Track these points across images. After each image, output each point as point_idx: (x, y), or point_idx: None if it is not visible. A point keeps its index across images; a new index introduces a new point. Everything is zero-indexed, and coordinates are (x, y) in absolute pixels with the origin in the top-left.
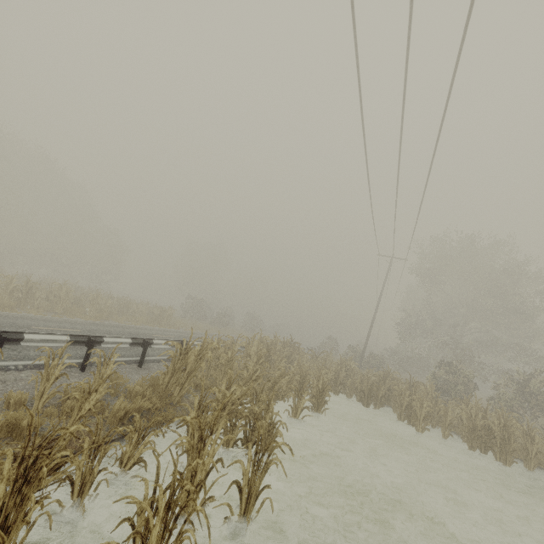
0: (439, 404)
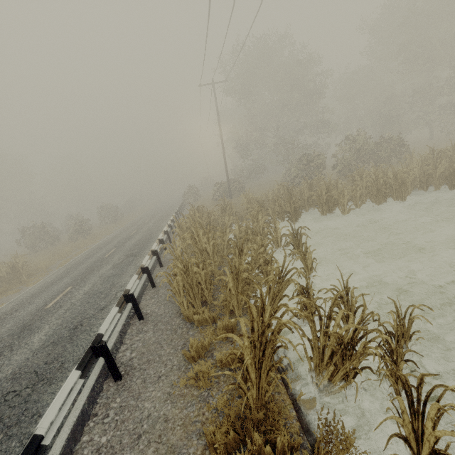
0: (339, 187)
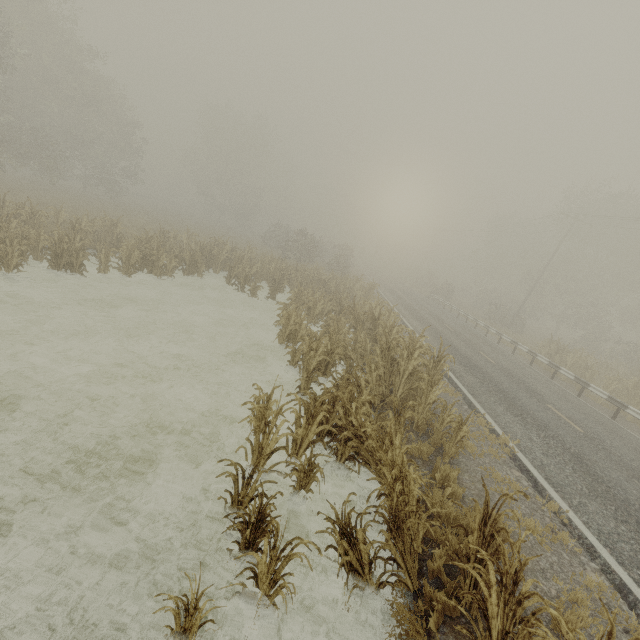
0: None
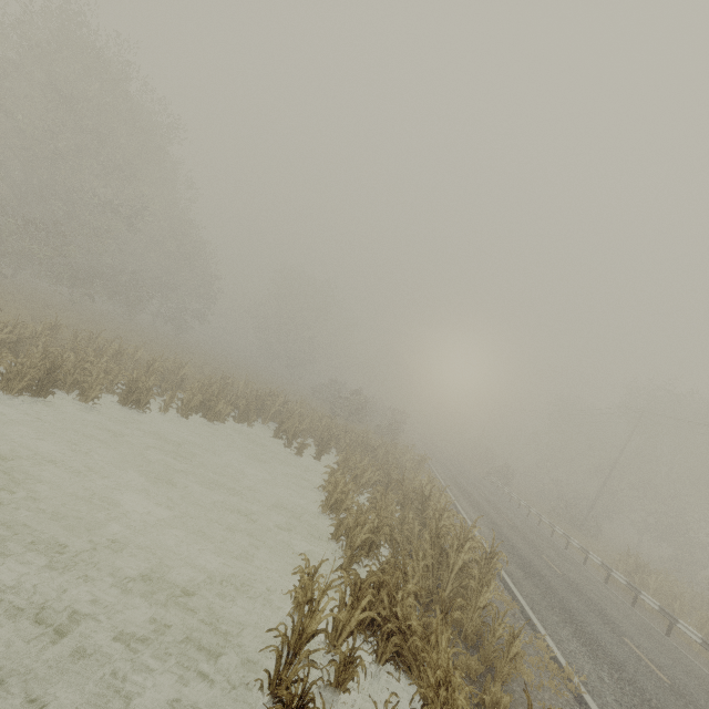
0: None
